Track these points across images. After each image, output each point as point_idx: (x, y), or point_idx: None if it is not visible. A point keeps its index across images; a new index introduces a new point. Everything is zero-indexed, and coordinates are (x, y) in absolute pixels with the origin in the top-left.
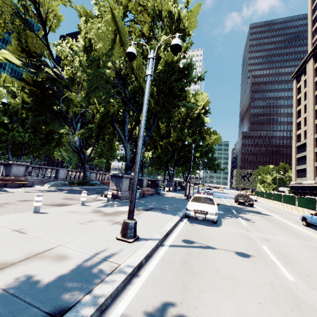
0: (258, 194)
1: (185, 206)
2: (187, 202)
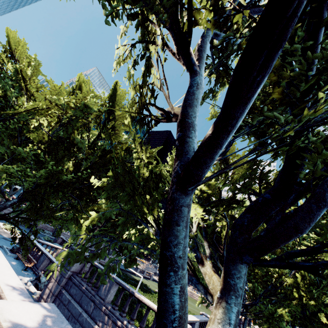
0: None
1: None
2: None
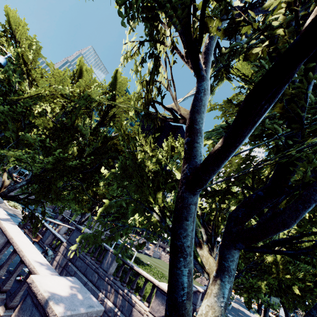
0: None
1: None
2: None
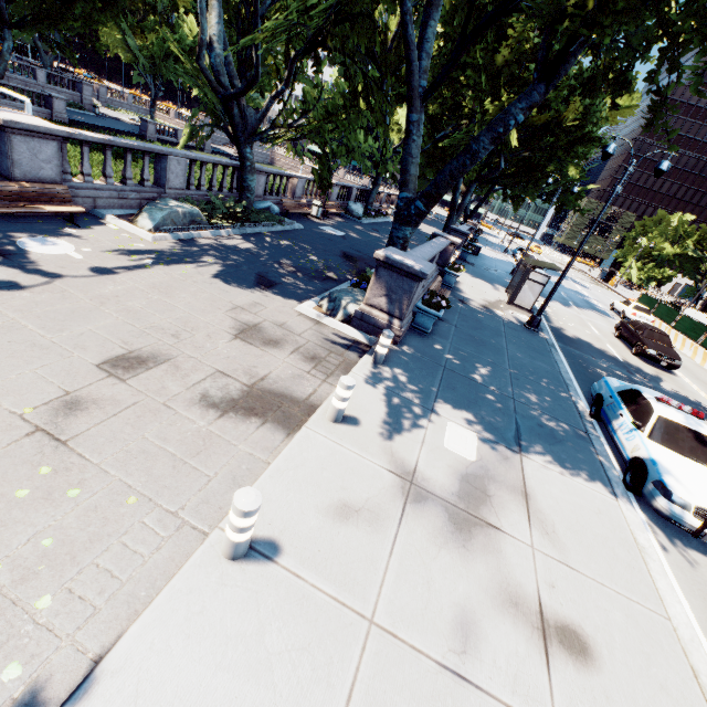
0: (652, 309)
1: (566, 390)
2: (547, 356)
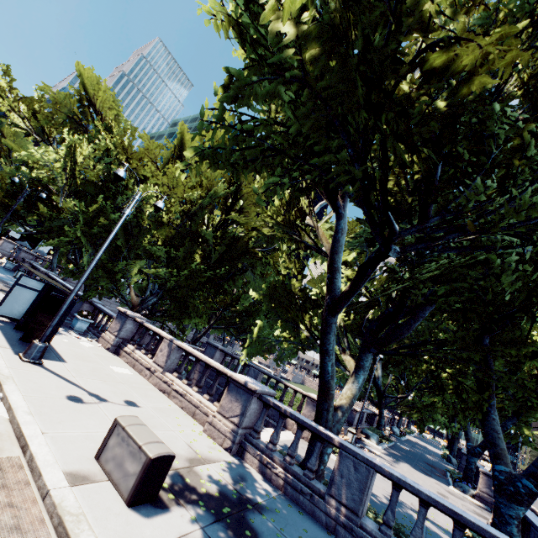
0: None
1: None
2: None
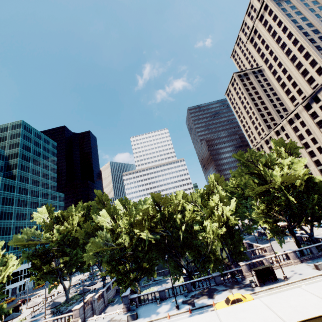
0: None
1: None
2: None
